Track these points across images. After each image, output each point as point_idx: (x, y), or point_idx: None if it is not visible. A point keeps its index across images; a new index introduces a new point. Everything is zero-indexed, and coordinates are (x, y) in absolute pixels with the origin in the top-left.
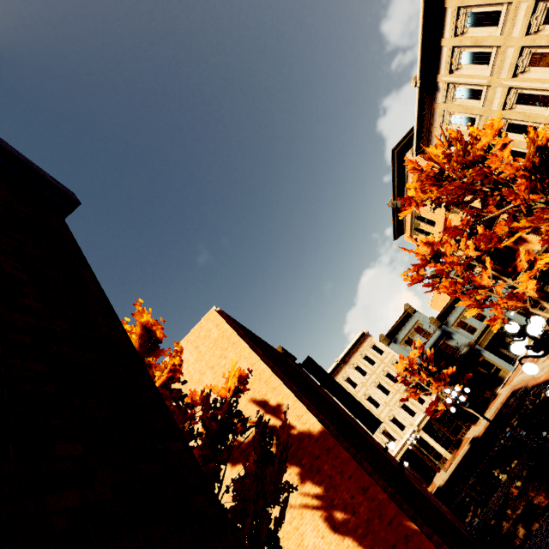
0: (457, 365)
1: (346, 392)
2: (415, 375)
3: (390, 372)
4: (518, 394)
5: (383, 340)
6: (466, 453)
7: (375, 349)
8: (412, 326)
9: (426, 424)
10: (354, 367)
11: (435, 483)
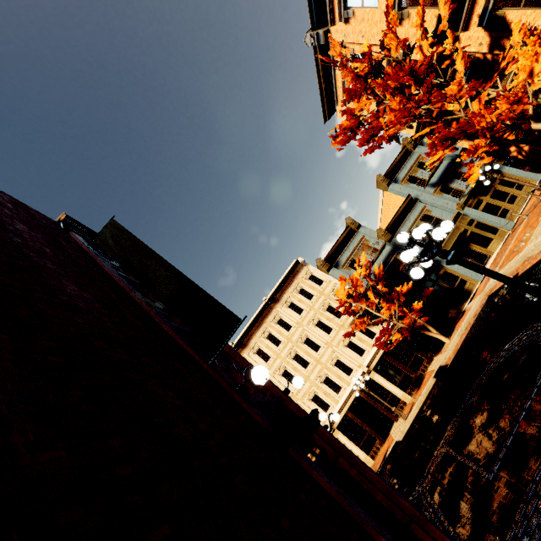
0: (413, 283)
1: (170, 271)
2: (362, 301)
3: (332, 305)
4: (503, 290)
5: (322, 266)
6: (431, 390)
7: (312, 280)
8: (356, 244)
9: (378, 362)
10: (288, 305)
11: (392, 437)
